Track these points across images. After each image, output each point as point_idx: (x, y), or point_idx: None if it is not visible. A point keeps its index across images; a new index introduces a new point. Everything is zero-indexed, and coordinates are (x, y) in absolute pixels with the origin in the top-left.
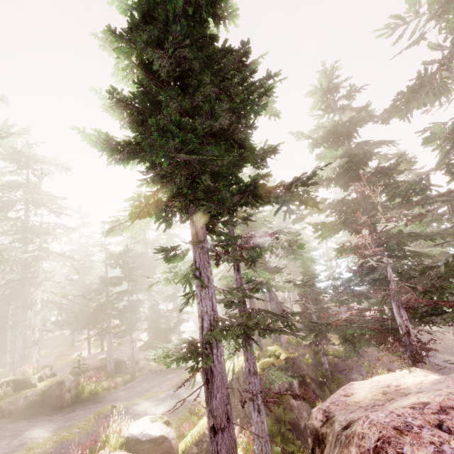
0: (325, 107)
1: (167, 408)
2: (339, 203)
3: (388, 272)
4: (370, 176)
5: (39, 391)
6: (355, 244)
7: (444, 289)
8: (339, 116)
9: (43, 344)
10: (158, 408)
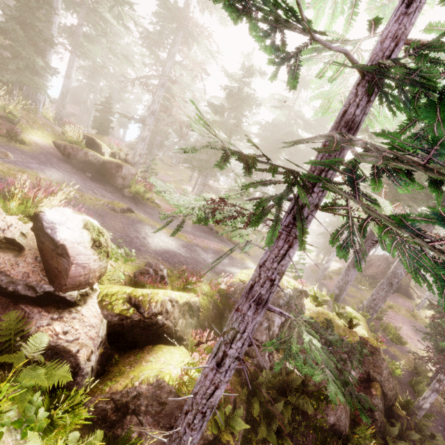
0: None
1: (168, 252)
2: None
3: None
4: None
5: (100, 158)
6: None
7: None
8: None
9: (176, 169)
10: (161, 245)
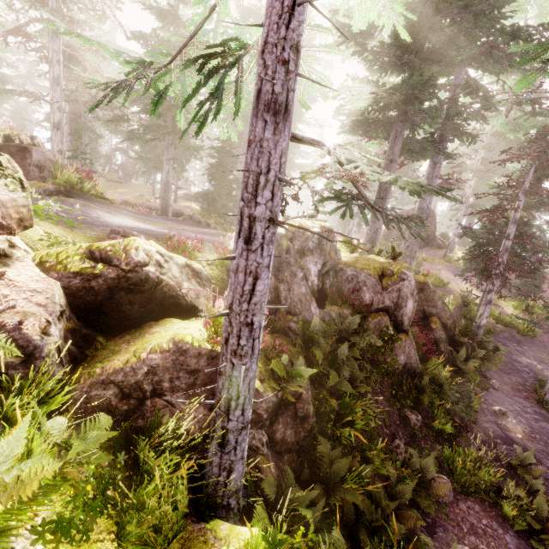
0: None
1: (142, 228)
2: None
3: None
4: None
5: None
6: None
7: None
8: None
9: (128, 185)
10: (128, 224)
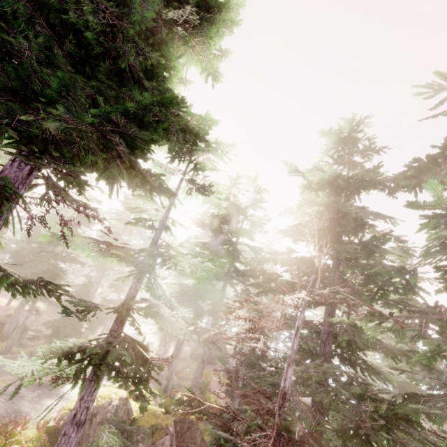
0: (337, 157)
1: None
2: (304, 261)
3: (286, 372)
4: (349, 244)
5: None
6: (260, 307)
7: (370, 443)
8: (347, 171)
9: None
10: None
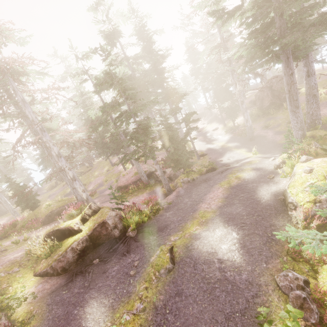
0: None
1: (244, 246)
2: None
3: None
4: None
5: (84, 237)
6: None
7: None
8: None
9: (94, 168)
10: (230, 247)
